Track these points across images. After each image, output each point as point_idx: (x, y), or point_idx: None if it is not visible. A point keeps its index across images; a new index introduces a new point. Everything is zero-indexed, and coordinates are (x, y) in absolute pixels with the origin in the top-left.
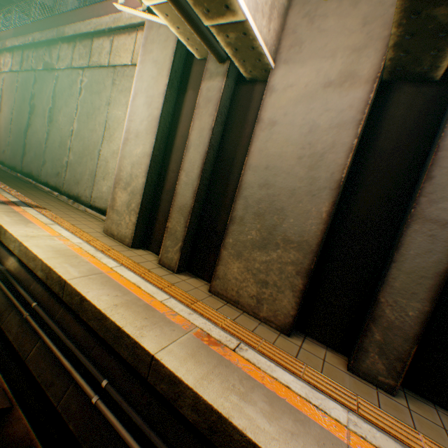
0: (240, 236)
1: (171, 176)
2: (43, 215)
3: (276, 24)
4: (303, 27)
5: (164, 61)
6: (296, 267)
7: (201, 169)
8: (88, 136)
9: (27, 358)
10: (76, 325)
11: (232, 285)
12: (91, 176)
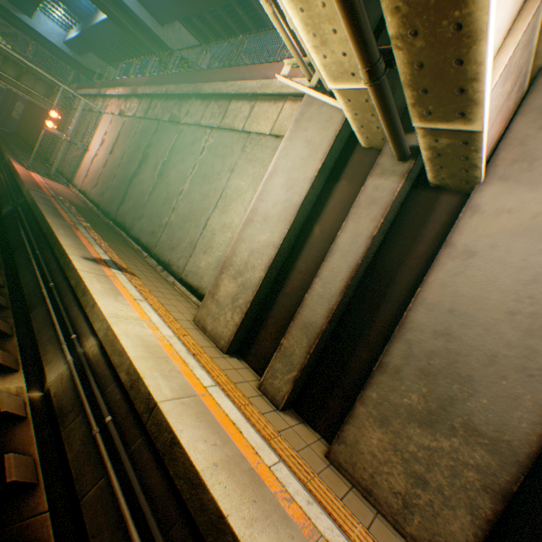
0: (390, 394)
1: (295, 275)
2: (132, 285)
3: (495, 129)
4: (538, 140)
5: (320, 143)
6: (483, 476)
7: (345, 283)
8: (198, 200)
9: (83, 498)
10: (155, 471)
11: (365, 462)
12: (190, 244)
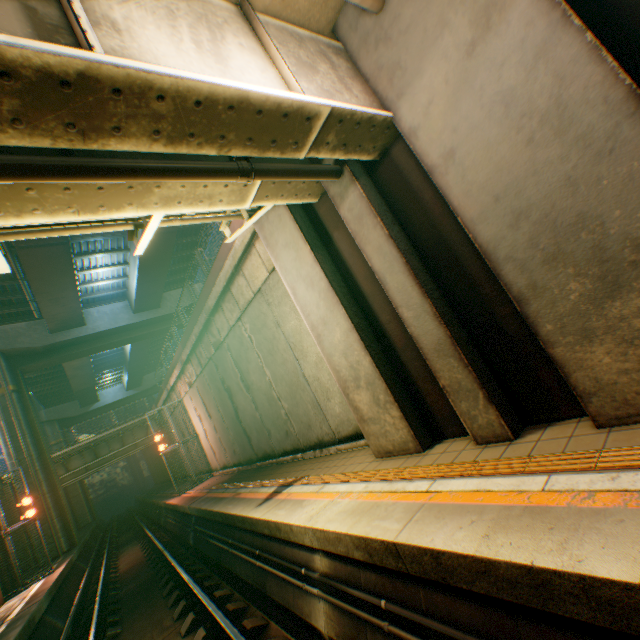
0: (556, 309)
1: (390, 329)
2: (306, 485)
3: (356, 87)
4: (384, 54)
5: (292, 236)
6: None
7: (416, 285)
8: (284, 371)
9: None
10: (457, 604)
11: (629, 387)
12: (314, 407)
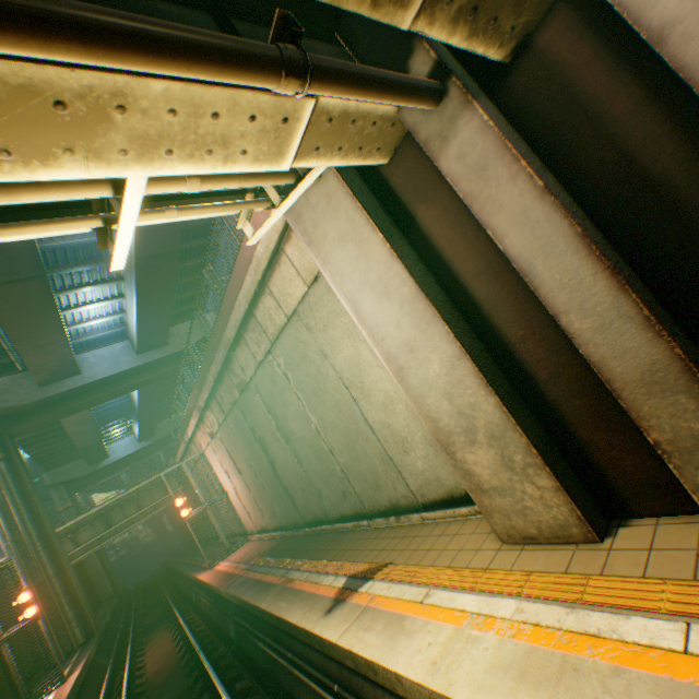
0: None
1: (524, 350)
2: (396, 584)
3: None
4: None
5: (351, 222)
6: None
7: (605, 271)
8: (336, 417)
9: None
10: None
11: None
12: (383, 462)
